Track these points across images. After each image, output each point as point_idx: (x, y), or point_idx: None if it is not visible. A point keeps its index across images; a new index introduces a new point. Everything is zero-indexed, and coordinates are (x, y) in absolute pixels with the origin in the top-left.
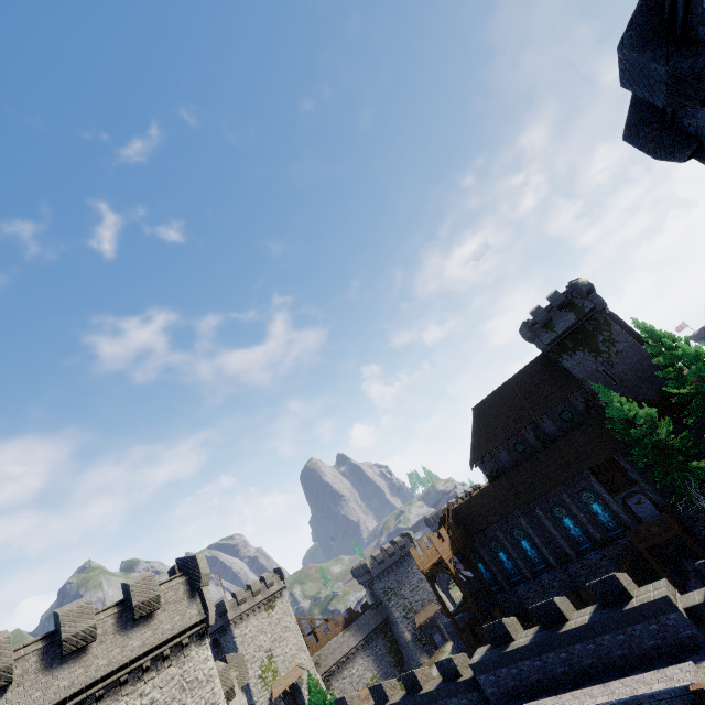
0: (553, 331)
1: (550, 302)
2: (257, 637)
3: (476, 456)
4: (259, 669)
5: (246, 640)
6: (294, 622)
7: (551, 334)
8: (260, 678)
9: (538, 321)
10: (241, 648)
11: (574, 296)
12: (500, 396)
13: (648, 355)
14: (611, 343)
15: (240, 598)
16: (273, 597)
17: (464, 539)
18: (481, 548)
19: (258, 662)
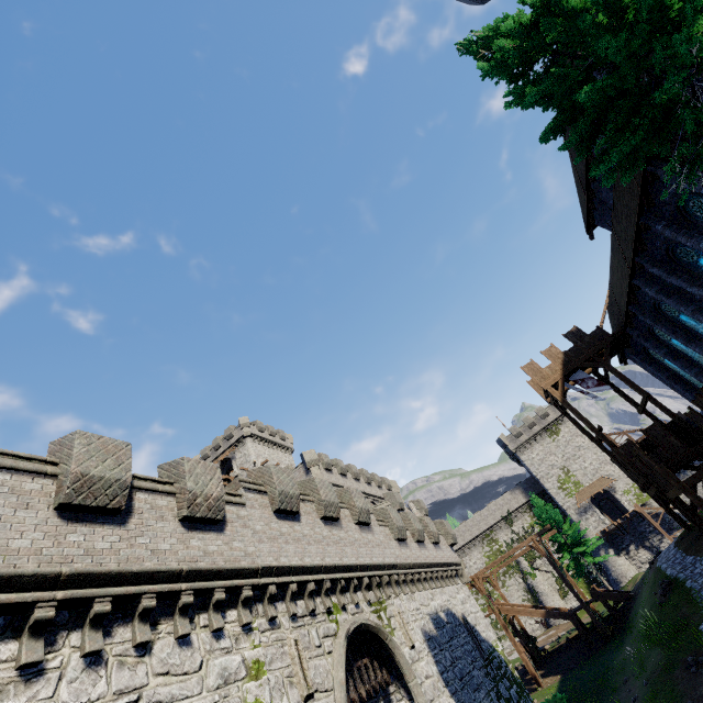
0: None
1: None
2: (546, 459)
3: (584, 218)
4: (557, 482)
5: (535, 462)
6: (588, 441)
7: None
8: (560, 488)
9: None
10: (532, 468)
11: None
12: None
13: None
14: None
15: (514, 433)
16: (554, 425)
17: (599, 344)
18: (644, 342)
19: (554, 477)
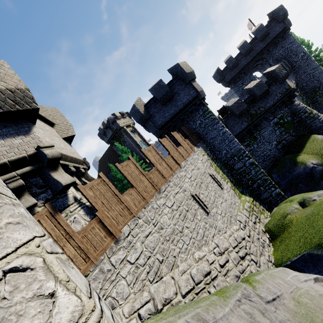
0: (107, 137)
1: (102, 125)
2: None
3: None
4: None
5: None
6: None
7: (107, 138)
8: None
9: (101, 133)
10: None
11: (110, 123)
12: (104, 157)
13: (134, 147)
14: (124, 142)
15: None
16: None
17: None
18: None
19: None
